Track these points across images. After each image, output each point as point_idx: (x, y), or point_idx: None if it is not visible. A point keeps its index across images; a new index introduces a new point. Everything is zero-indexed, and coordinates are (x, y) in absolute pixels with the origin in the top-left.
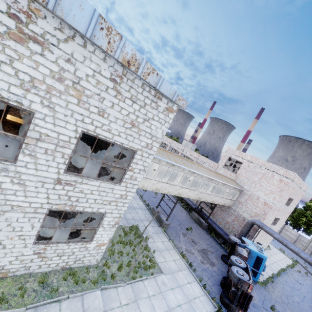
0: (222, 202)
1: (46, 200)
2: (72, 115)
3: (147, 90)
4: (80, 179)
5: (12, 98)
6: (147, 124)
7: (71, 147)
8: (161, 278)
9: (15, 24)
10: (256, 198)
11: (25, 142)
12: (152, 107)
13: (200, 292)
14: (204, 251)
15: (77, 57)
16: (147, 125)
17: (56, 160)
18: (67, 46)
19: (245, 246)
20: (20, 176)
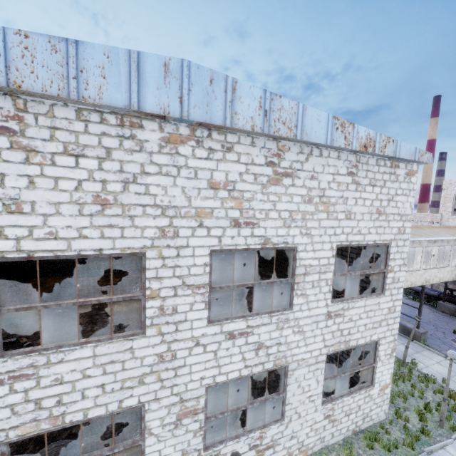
0: None
1: (322, 343)
2: (325, 233)
3: (382, 164)
4: (346, 304)
5: (280, 240)
6: (392, 203)
7: (331, 270)
8: None
9: (271, 169)
10: None
11: (296, 282)
12: (392, 182)
13: None
14: None
15: (317, 169)
16: (392, 205)
17: (322, 291)
18: (308, 164)
19: None
20: (298, 322)
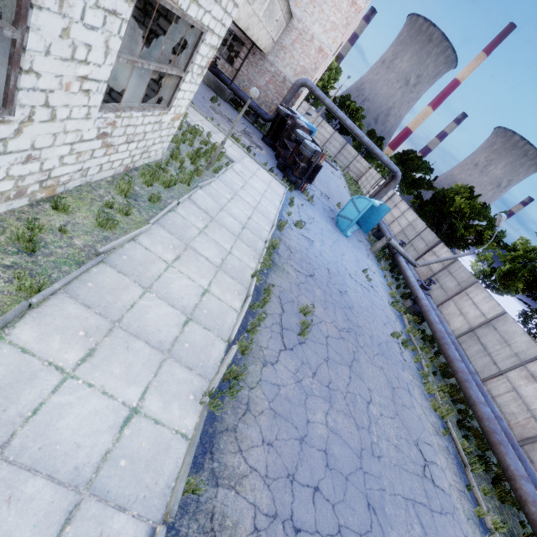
0: (264, 43)
1: None
2: None
3: None
4: None
5: None
6: None
7: None
8: (237, 168)
9: None
10: (310, 38)
11: None
12: None
13: (270, 177)
14: (246, 133)
15: None
16: None
17: None
18: None
19: (298, 118)
20: None
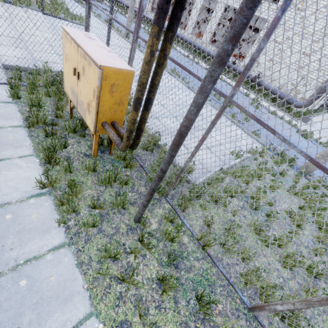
0: None
1: None
2: None
3: None
4: None
5: None
6: None
7: None
8: (326, 114)
9: None
10: None
11: None
12: None
13: None
14: None
15: None
16: None
17: None
18: None
19: None
20: None
